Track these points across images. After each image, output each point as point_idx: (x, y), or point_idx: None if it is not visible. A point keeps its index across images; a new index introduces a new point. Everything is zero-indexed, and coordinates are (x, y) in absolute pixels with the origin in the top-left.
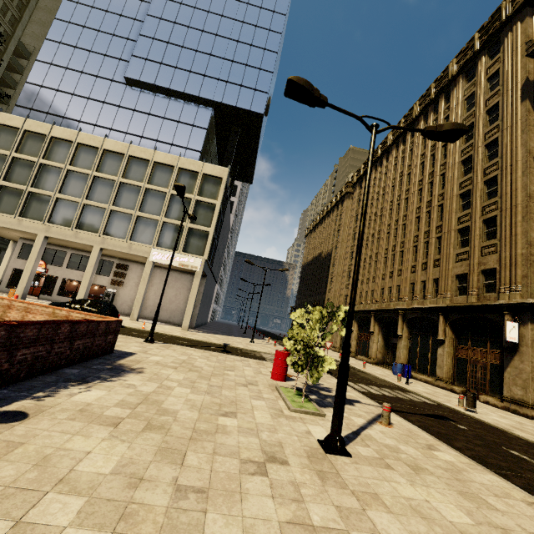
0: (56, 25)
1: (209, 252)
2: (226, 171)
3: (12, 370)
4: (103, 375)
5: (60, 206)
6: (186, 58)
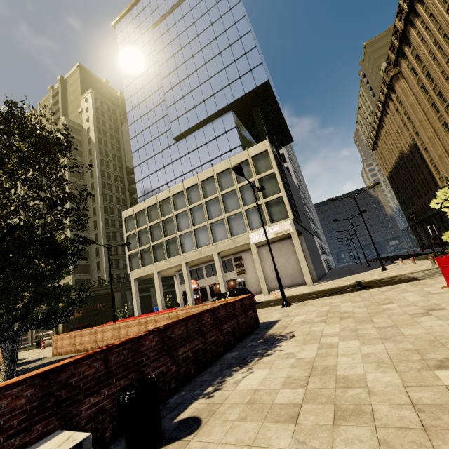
0: (132, 142)
1: (291, 212)
2: (266, 142)
3: (181, 370)
4: (258, 351)
5: (183, 240)
6: (197, 96)
